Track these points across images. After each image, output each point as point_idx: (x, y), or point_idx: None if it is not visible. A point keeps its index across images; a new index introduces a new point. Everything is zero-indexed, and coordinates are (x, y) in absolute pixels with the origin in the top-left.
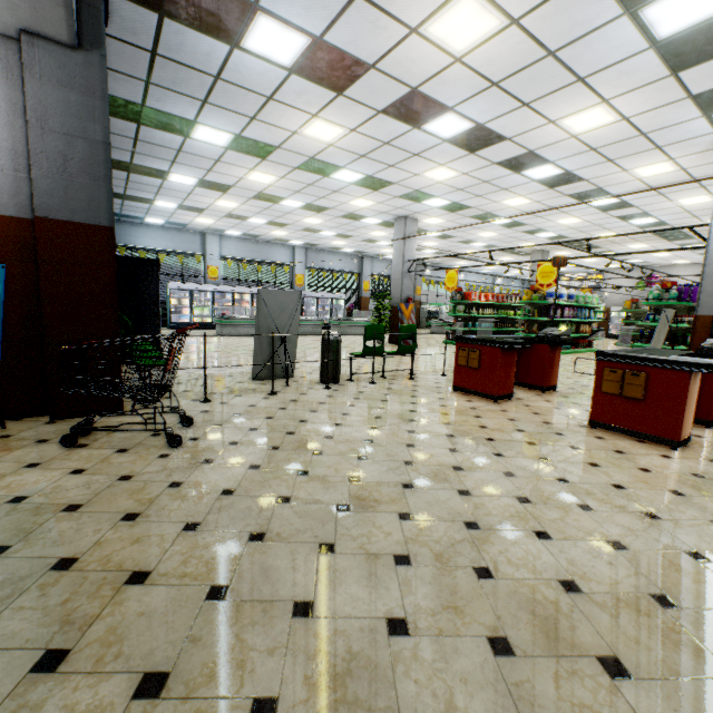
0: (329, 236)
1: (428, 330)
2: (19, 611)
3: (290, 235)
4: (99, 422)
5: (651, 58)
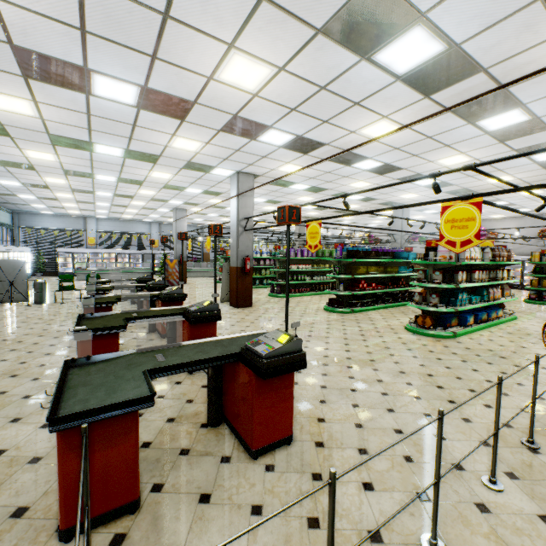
0: (159, 217)
1: None
2: None
3: (136, 217)
4: None
5: (133, 160)
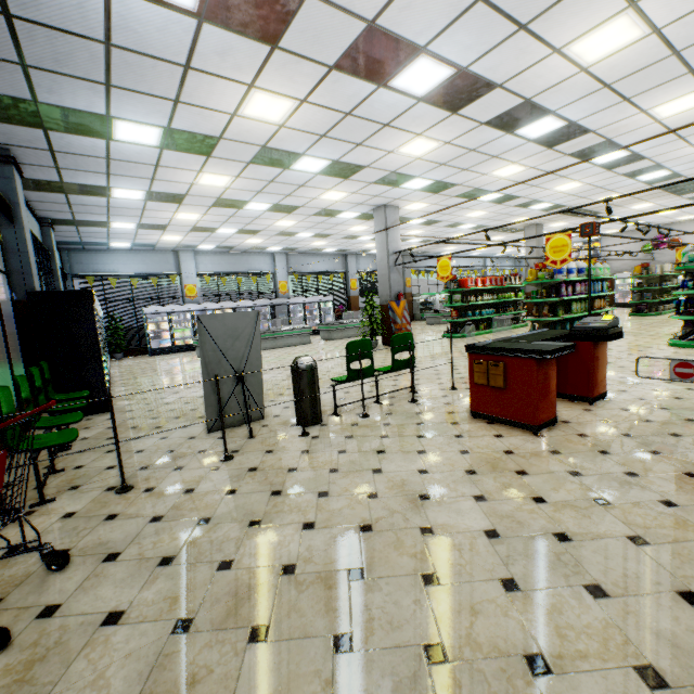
0: (307, 238)
1: (423, 322)
2: None
3: (266, 242)
4: None
5: None
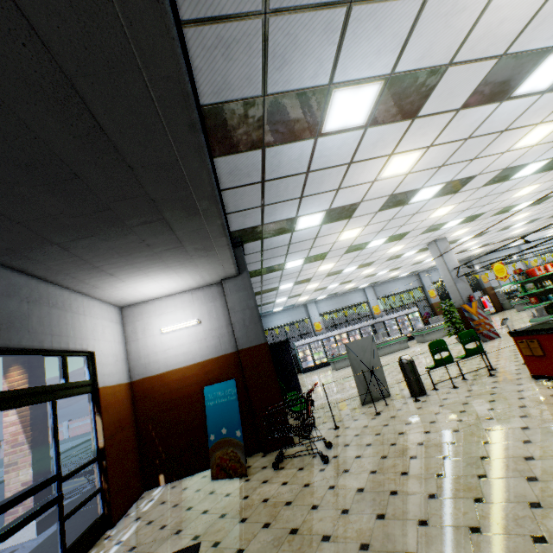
0: (384, 273)
1: (514, 309)
2: (283, 551)
3: (357, 284)
4: (285, 452)
5: (550, 95)
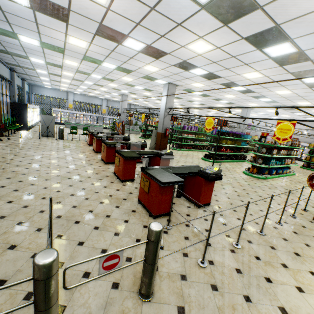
0: (109, 97)
1: None
2: None
3: (96, 95)
4: None
5: (118, 71)
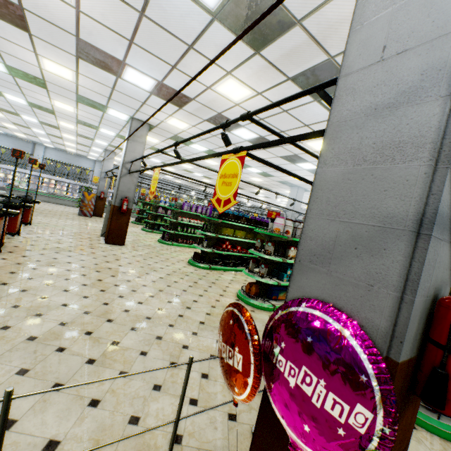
0: (100, 156)
1: None
2: None
3: (80, 152)
4: None
5: (24, 81)
